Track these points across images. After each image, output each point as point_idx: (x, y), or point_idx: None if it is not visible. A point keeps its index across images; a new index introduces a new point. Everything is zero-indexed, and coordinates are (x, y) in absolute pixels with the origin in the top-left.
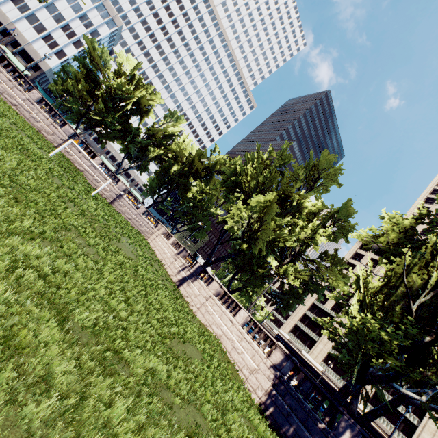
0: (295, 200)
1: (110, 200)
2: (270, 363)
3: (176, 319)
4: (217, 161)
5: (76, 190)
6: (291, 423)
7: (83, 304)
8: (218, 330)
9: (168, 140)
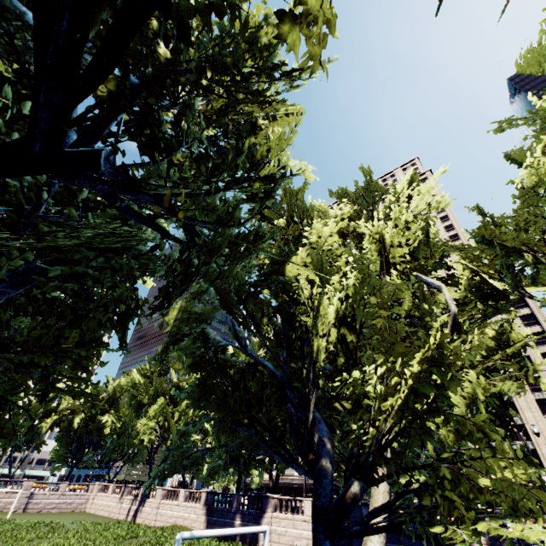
0: (184, 385)
1: (22, 508)
2: (202, 505)
3: (128, 532)
4: (116, 389)
5: (3, 523)
6: (217, 523)
7: (72, 545)
8: (173, 519)
9: (55, 399)
